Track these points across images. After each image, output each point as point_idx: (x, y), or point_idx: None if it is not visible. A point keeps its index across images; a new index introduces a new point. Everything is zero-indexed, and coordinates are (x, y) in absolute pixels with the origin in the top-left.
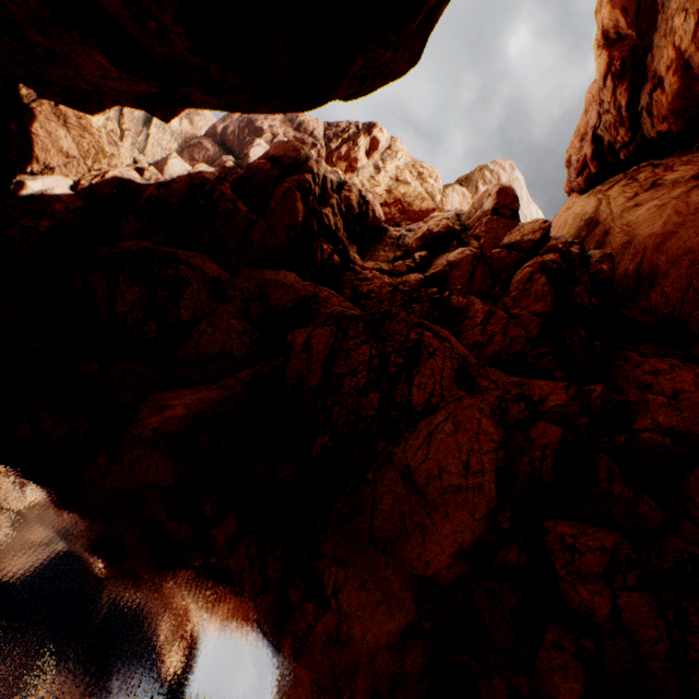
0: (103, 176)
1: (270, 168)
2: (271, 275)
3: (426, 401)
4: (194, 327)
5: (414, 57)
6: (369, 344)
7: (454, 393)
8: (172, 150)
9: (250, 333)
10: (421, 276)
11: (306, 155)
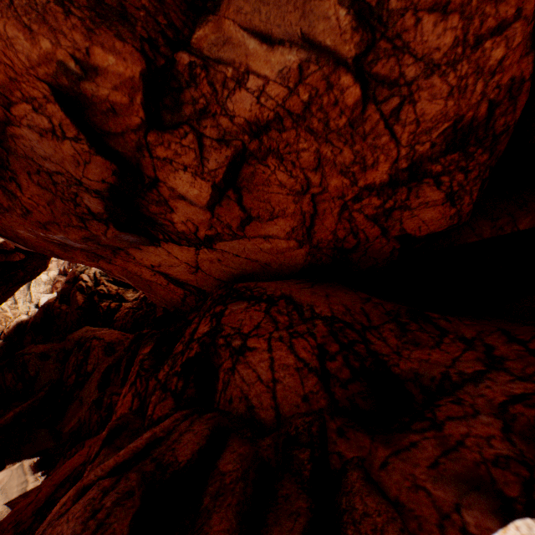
0: (9, 327)
1: (68, 286)
2: (75, 334)
3: (93, 368)
4: (38, 376)
5: (43, 257)
6: (75, 356)
7: (103, 359)
8: (47, 290)
9: (60, 367)
10: (141, 296)
11: (80, 271)
